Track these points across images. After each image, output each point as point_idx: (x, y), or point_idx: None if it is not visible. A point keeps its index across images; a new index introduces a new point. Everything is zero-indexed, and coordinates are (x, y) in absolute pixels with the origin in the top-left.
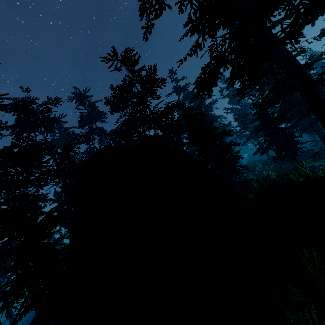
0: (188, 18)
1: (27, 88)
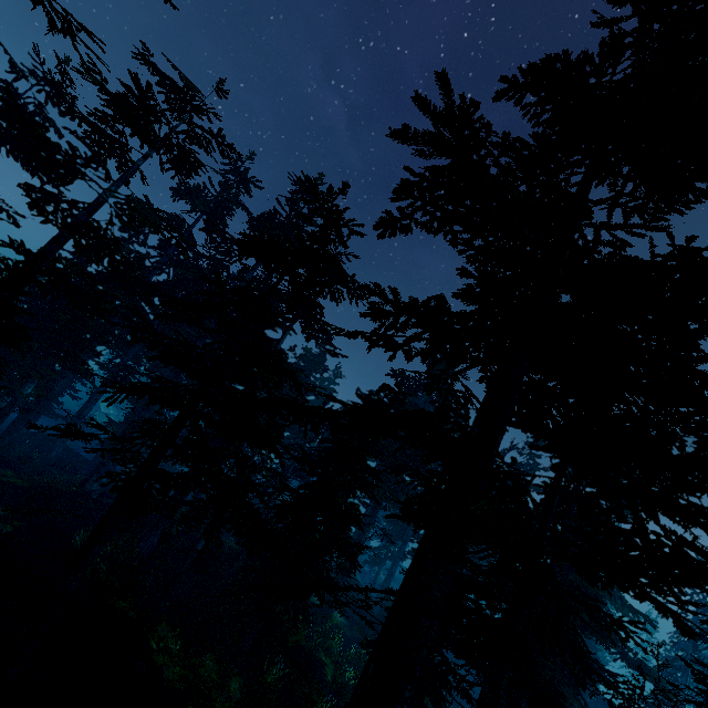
0: (375, 283)
1: (224, 91)
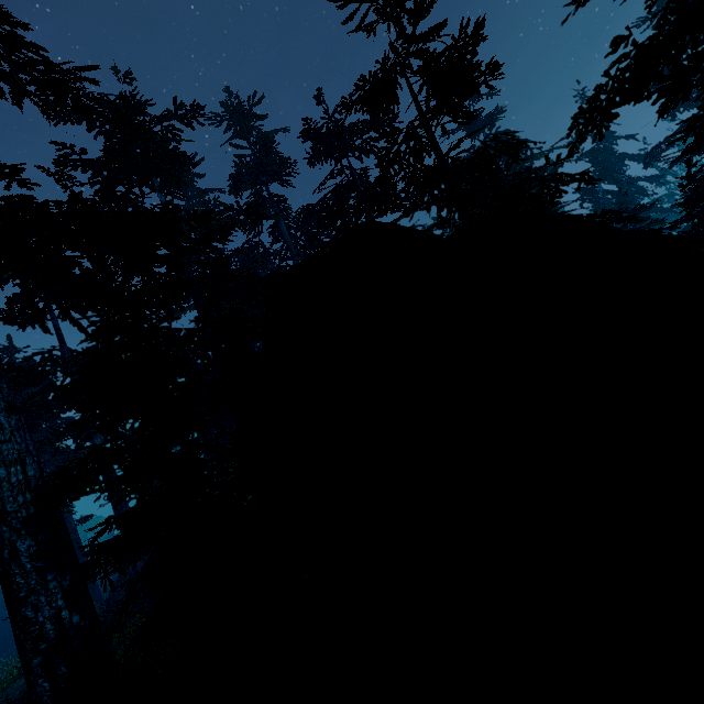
0: None
1: (128, 73)
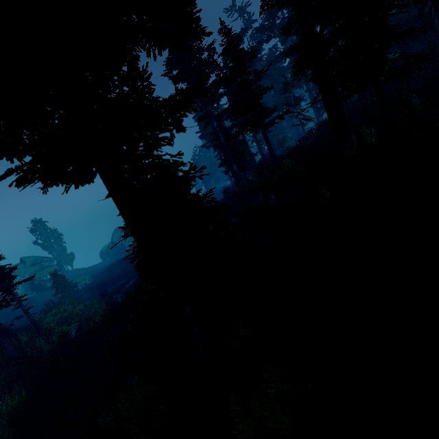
0: None
1: None
